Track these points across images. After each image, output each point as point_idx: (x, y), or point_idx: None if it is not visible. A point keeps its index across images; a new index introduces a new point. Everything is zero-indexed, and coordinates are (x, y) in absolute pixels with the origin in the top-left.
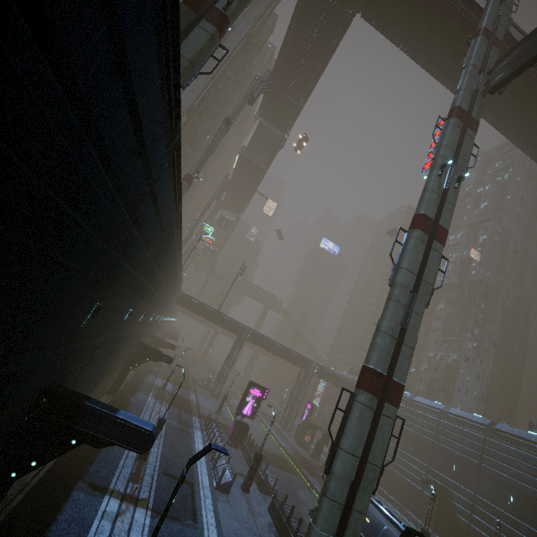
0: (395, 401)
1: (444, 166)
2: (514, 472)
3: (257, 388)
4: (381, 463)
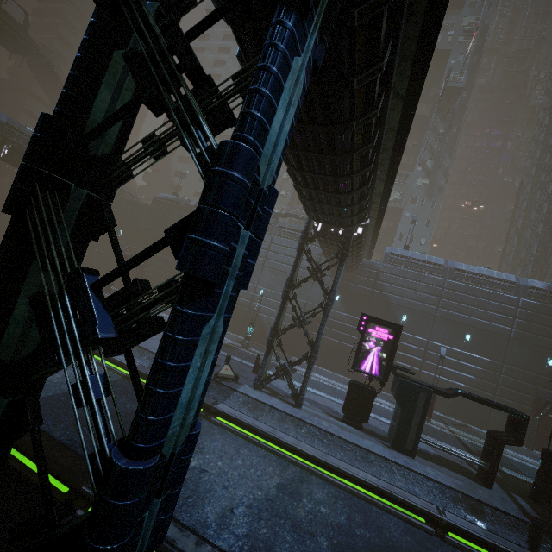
0: None
1: None
2: None
3: None
4: None
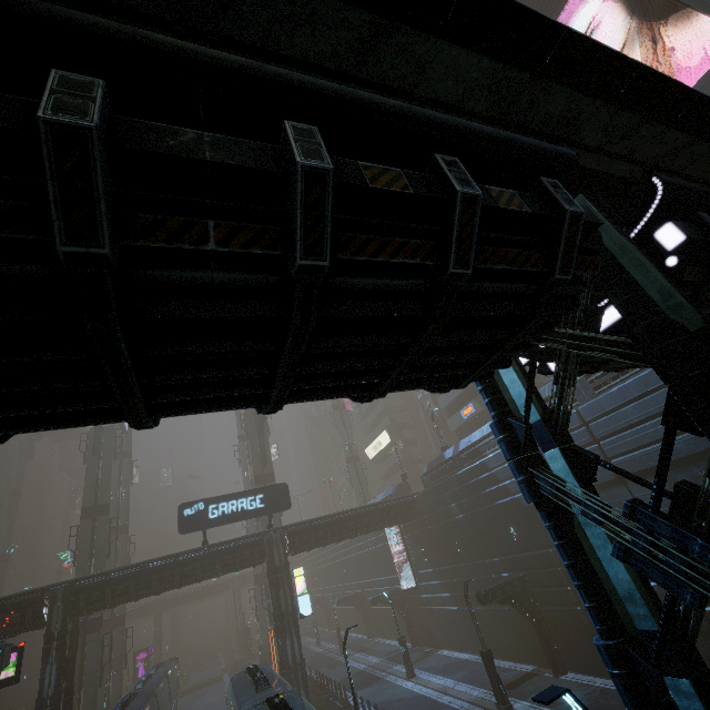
0: (120, 624)
1: (111, 495)
2: (330, 558)
3: (142, 653)
4: (121, 654)
